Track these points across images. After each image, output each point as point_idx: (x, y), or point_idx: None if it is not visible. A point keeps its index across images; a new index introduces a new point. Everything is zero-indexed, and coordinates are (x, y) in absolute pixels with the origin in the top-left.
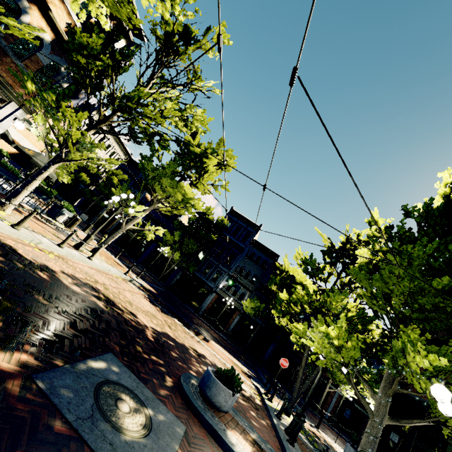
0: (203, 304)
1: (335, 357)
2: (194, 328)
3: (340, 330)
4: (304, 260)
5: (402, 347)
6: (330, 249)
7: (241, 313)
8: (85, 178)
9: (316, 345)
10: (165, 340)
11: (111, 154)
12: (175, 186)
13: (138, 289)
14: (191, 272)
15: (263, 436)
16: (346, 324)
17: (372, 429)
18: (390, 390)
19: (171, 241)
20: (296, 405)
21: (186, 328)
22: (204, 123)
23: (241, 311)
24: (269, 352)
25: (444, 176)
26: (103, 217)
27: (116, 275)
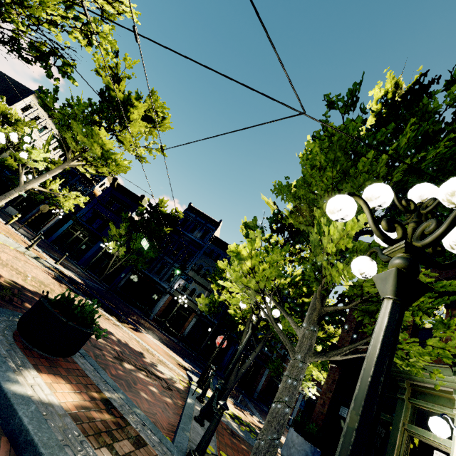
0: (155, 308)
1: (248, 282)
2: (124, 319)
3: (252, 245)
4: (245, 223)
5: (317, 232)
6: (277, 216)
7: (197, 314)
8: (11, 162)
9: (235, 285)
10: (30, 296)
11: (55, 147)
12: (90, 135)
13: (42, 266)
14: (139, 269)
15: (149, 408)
16: (291, 290)
17: (292, 370)
18: (314, 314)
19: (118, 236)
20: (251, 407)
21: (106, 312)
22: (113, 43)
23: (197, 313)
24: (228, 355)
25: (375, 93)
26: (40, 214)
27: (7, 244)
